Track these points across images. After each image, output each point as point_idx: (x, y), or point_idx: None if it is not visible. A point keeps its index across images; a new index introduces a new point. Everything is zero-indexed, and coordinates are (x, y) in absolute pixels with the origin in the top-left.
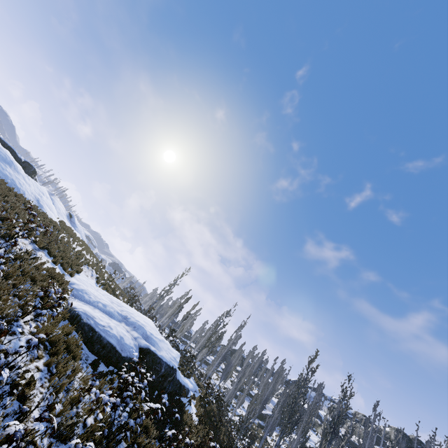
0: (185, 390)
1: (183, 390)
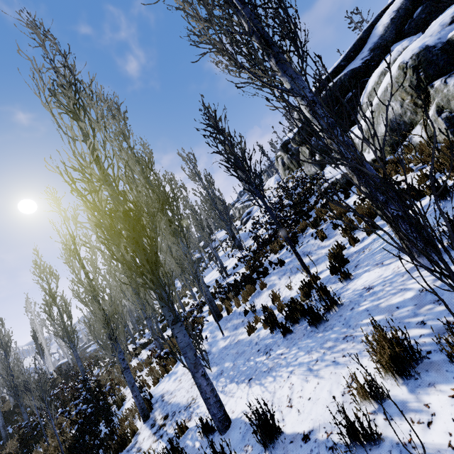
0: None
1: None
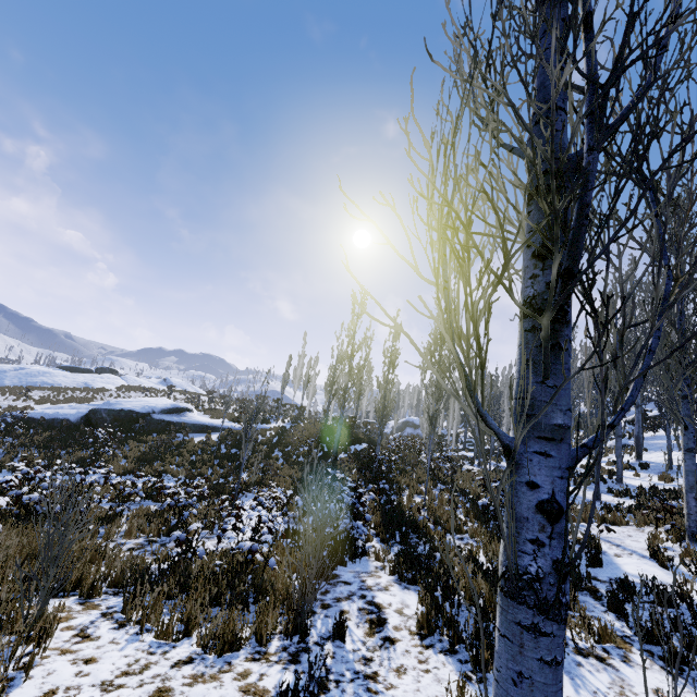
0: (192, 426)
1: (183, 427)
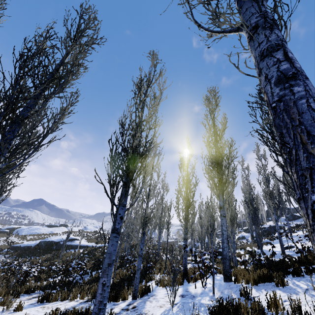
0: (75, 246)
1: (71, 246)
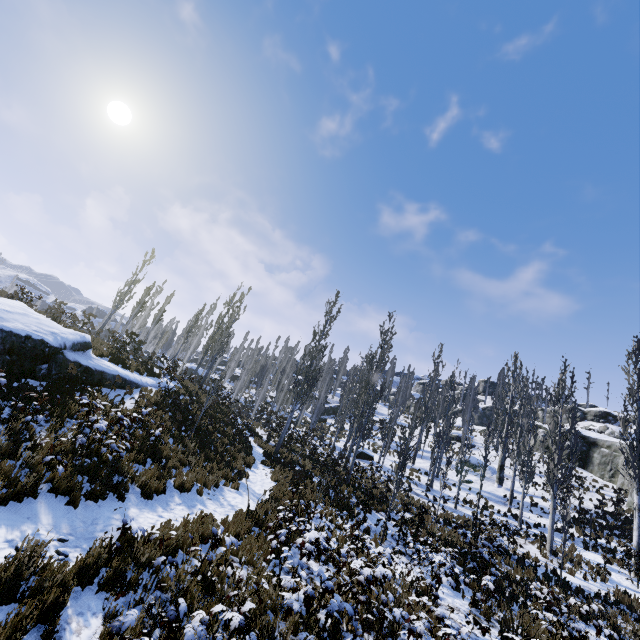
0: (112, 378)
1: (102, 378)
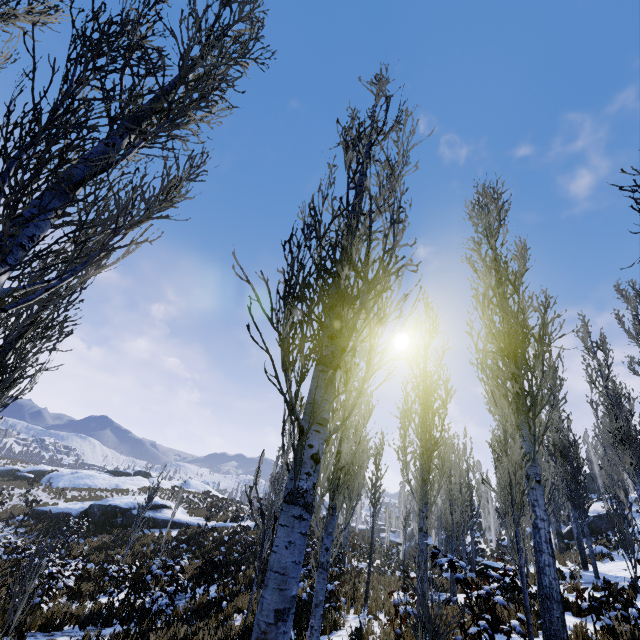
0: (162, 521)
1: (155, 522)
